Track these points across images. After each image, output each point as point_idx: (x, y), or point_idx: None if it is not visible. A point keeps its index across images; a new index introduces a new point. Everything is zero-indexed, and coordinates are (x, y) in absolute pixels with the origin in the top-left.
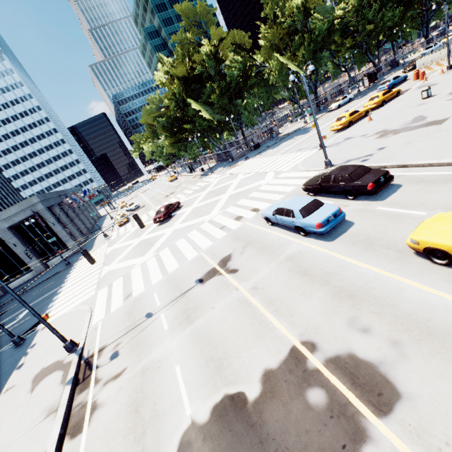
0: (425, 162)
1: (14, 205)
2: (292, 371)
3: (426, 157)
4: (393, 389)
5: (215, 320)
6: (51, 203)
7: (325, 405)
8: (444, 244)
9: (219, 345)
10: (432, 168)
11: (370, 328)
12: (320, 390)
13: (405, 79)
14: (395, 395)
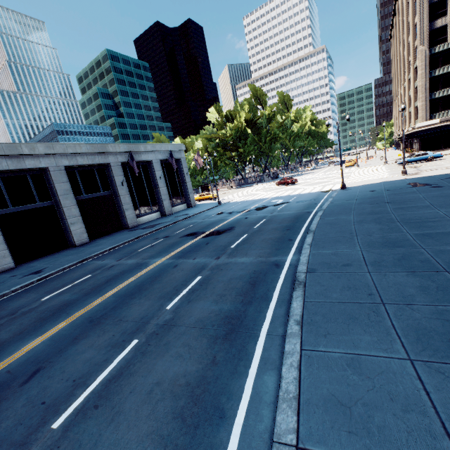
0: None
1: (170, 144)
2: None
3: None
4: None
5: None
6: None
7: None
8: None
9: None
10: None
11: None
12: None
13: None
14: None
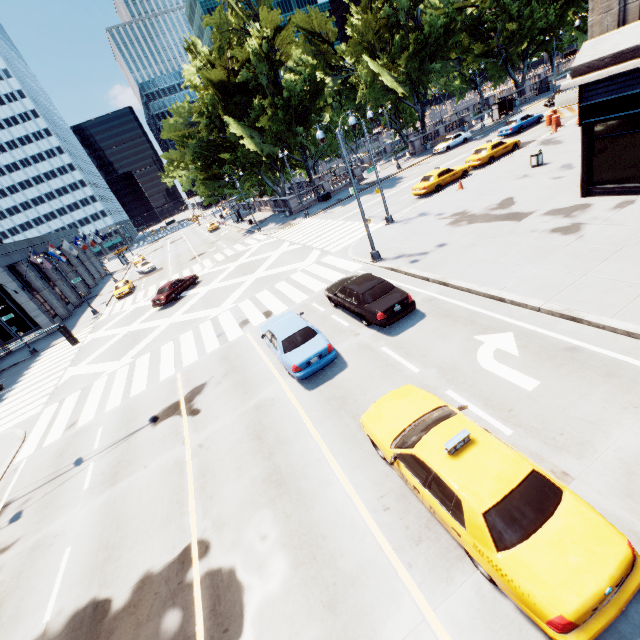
0: (464, 286)
1: None
2: (169, 581)
3: (471, 276)
4: (240, 626)
5: (138, 487)
6: (15, 259)
7: (172, 635)
8: (376, 439)
9: (123, 525)
10: (469, 296)
11: (269, 536)
12: (179, 613)
13: (539, 120)
14: (238, 634)
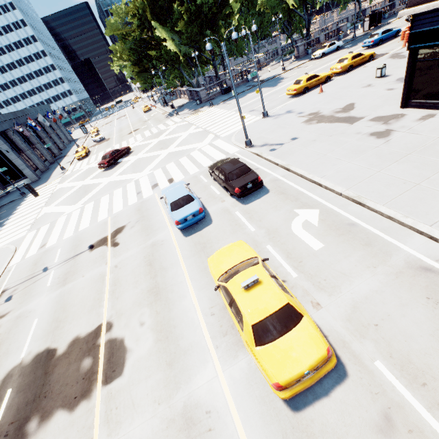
0: (299, 172)
1: None
2: (88, 343)
3: (306, 165)
4: (122, 369)
5: (77, 288)
6: (5, 127)
7: (86, 370)
8: (212, 274)
9: (67, 309)
10: (301, 180)
11: (145, 323)
12: (91, 359)
13: (397, 34)
14: (120, 373)
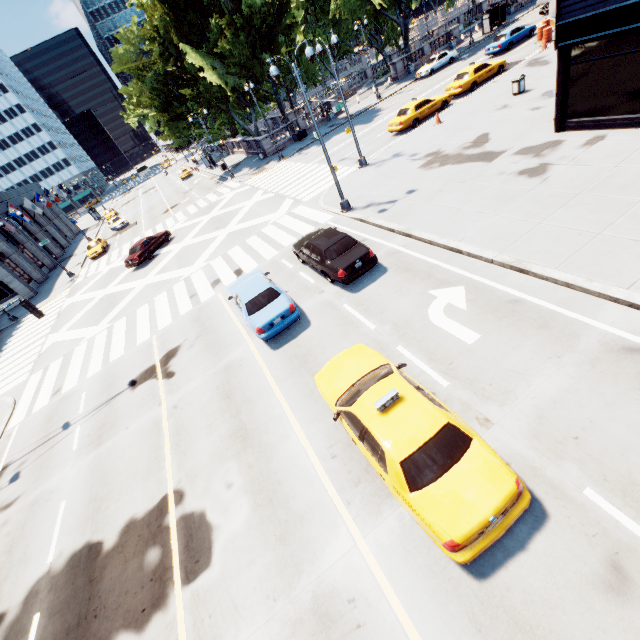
0: (427, 237)
1: None
2: (150, 525)
3: (435, 226)
4: (209, 557)
5: (121, 447)
6: None
7: (154, 567)
8: (325, 397)
9: (110, 481)
10: (431, 248)
11: (234, 484)
12: (159, 550)
13: (531, 34)
14: (207, 564)
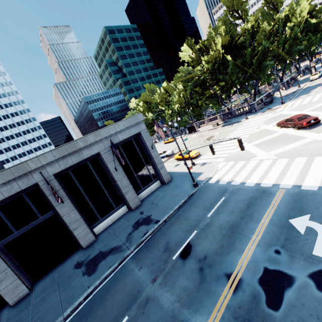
0: None
1: (121, 120)
2: None
3: None
4: None
5: None
6: None
7: None
8: None
9: None
10: None
11: None
12: None
13: None
14: None
